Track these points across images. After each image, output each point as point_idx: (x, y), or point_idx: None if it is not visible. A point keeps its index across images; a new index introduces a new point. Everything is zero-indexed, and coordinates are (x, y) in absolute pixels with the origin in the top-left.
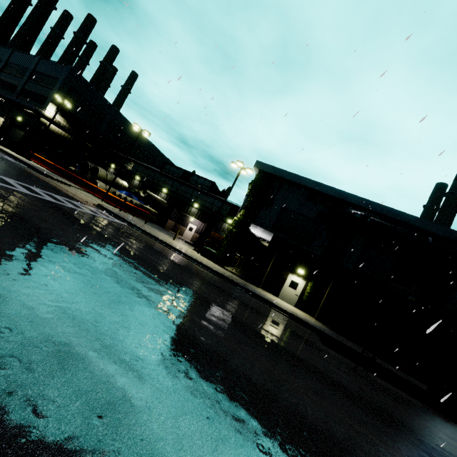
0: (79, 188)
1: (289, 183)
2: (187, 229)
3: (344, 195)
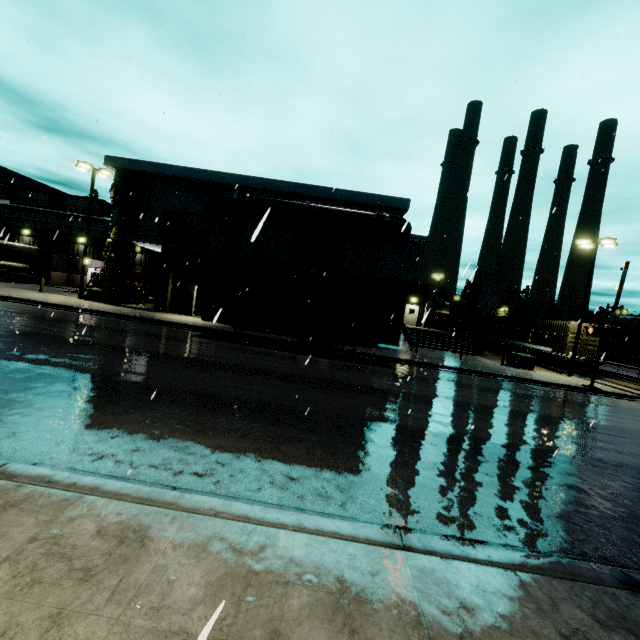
0: None
1: (159, 176)
2: (89, 277)
3: (220, 176)
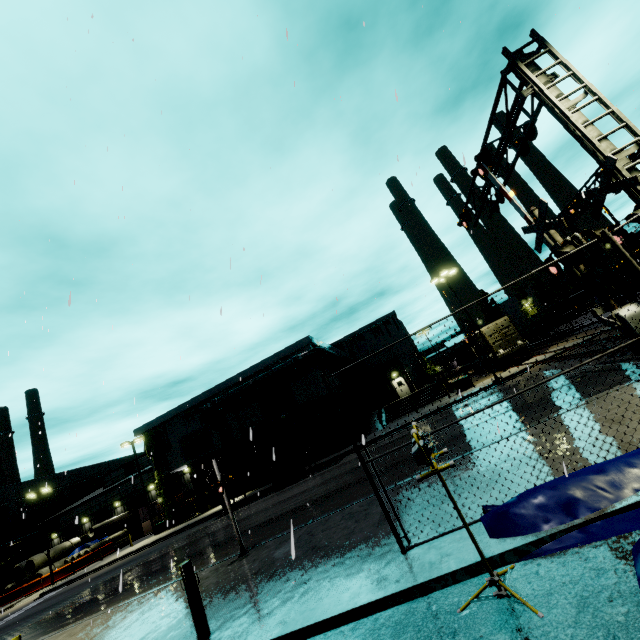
0: (23, 599)
1: (167, 421)
2: None
3: (197, 399)
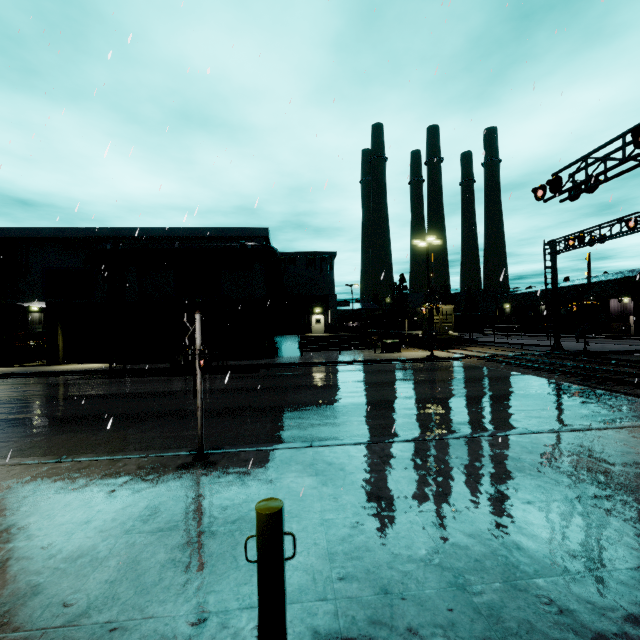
0: None
1: (34, 239)
2: None
3: (92, 231)
